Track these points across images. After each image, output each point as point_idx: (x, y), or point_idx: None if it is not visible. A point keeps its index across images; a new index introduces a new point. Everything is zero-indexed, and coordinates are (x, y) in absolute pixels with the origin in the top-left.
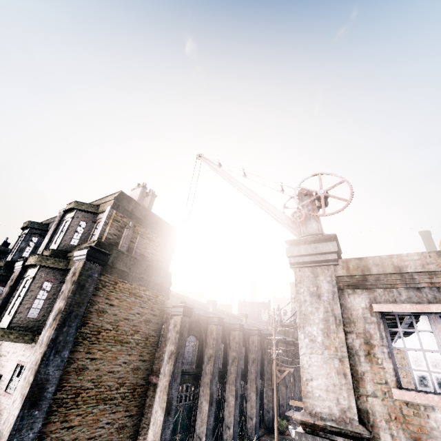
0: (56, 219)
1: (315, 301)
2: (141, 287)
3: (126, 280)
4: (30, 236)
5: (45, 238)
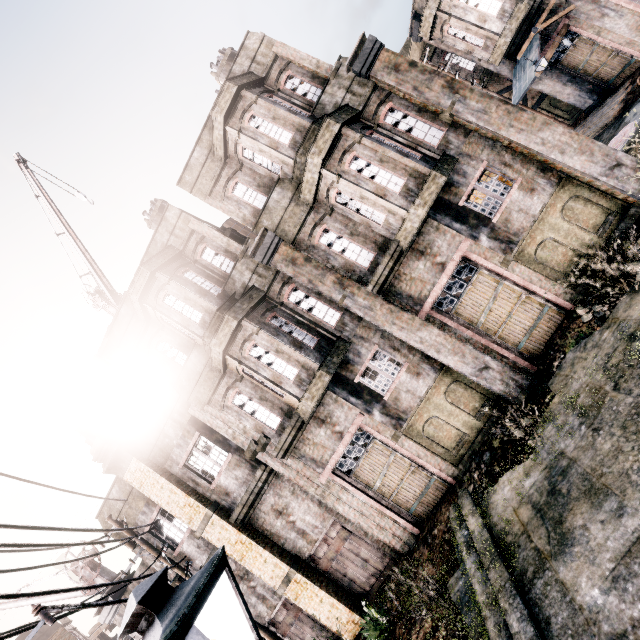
0: None
1: None
2: None
3: None
4: None
5: None
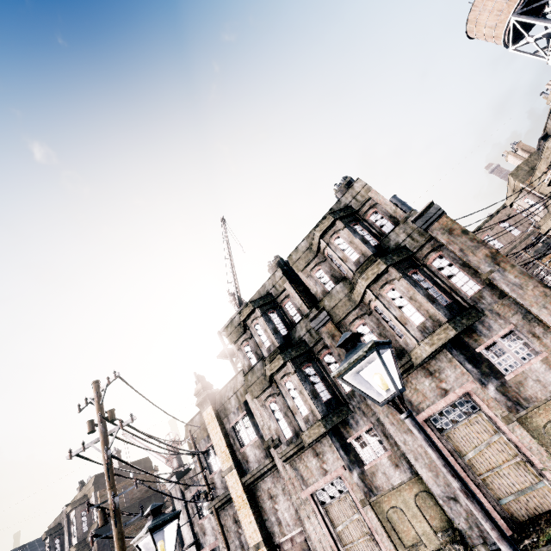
0: (64, 517)
1: (178, 502)
2: (142, 519)
3: (129, 525)
4: (53, 541)
5: (64, 534)
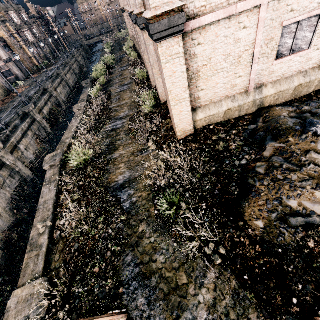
0: None
1: None
2: None
3: None
4: None
5: None
